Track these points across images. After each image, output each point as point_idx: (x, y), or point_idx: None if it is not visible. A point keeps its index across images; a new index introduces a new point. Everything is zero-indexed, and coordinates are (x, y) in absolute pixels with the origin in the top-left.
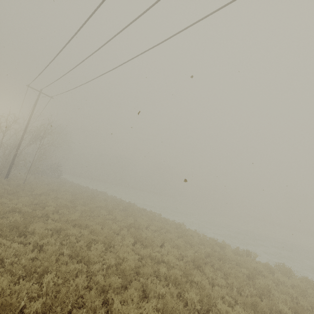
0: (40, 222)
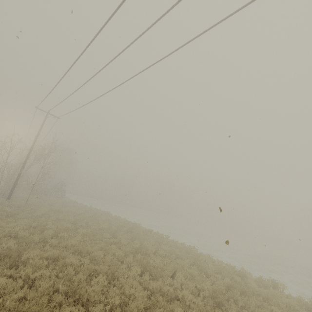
0: (36, 249)
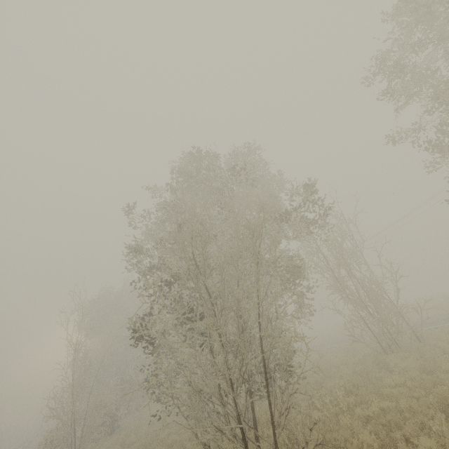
0: None
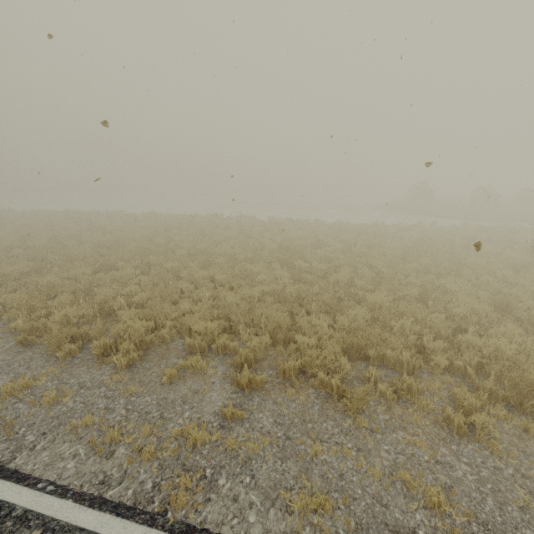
0: None
